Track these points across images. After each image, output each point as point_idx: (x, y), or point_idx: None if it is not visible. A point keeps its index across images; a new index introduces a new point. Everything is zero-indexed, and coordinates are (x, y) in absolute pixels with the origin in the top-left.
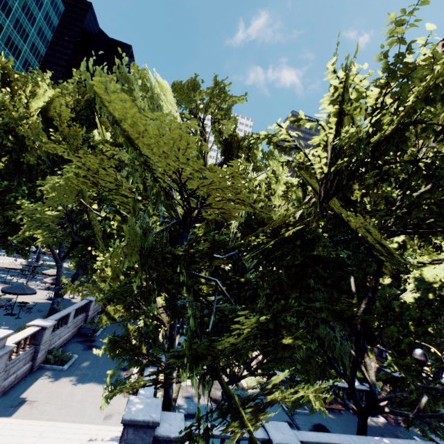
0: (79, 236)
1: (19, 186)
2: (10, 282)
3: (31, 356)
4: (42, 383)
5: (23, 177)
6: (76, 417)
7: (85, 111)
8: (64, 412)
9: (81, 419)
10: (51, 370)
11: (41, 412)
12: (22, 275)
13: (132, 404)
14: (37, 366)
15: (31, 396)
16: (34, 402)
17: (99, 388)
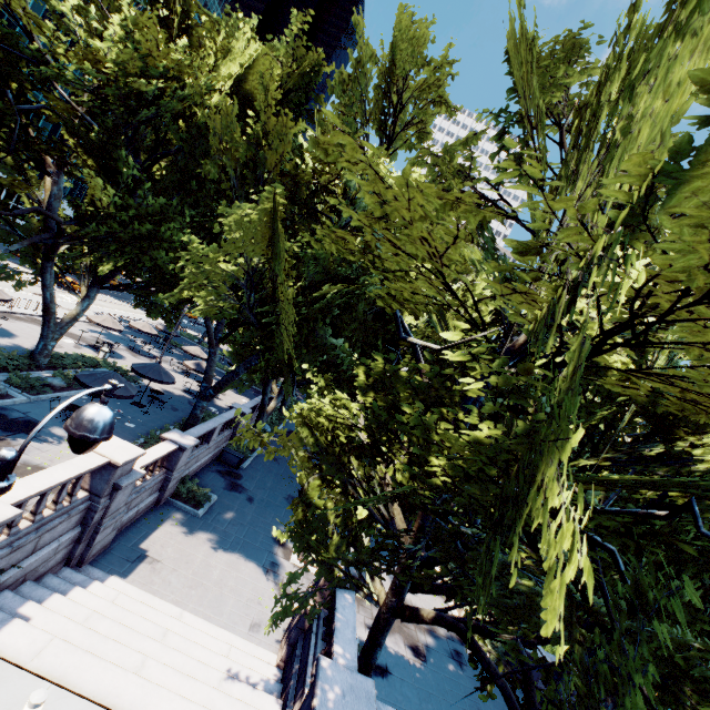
0: (253, 315)
1: (181, 212)
2: (140, 350)
3: (160, 484)
4: (169, 532)
5: (190, 198)
6: (211, 612)
7: (298, 94)
8: (196, 595)
9: (218, 617)
10: (182, 512)
11: (166, 584)
12: (155, 343)
13: (326, 679)
14: (164, 499)
15: (154, 550)
16: (157, 561)
17: (244, 567)
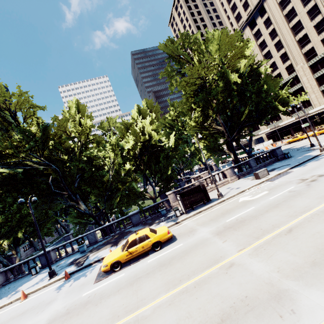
0: None
1: None
2: None
3: None
4: None
5: None
6: None
7: None
8: None
9: None
10: None
11: None
12: None
13: None
14: None
15: None
16: None
17: None
